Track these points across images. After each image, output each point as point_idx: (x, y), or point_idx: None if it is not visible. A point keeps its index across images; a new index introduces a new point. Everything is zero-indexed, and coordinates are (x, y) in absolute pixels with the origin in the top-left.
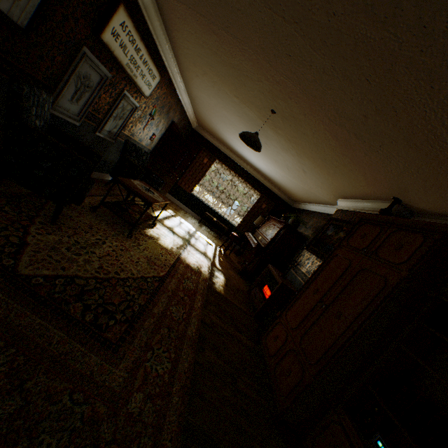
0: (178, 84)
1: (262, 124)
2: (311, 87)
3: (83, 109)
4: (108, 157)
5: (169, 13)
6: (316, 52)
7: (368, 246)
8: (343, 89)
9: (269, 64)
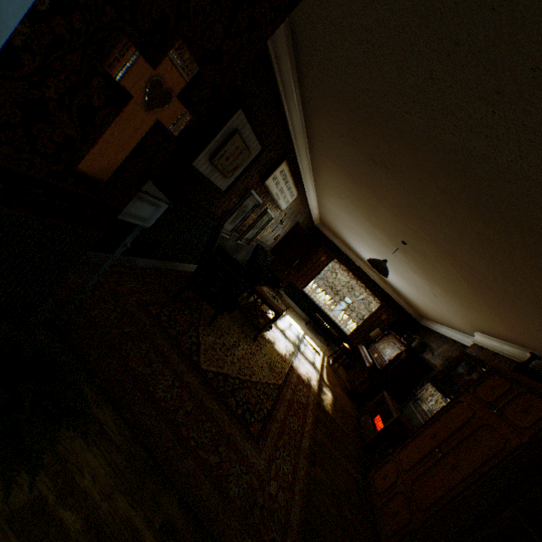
0: (310, 195)
1: (391, 246)
2: (441, 241)
3: (236, 227)
4: (238, 256)
5: (318, 160)
6: (445, 225)
7: (495, 401)
8: (470, 253)
9: (403, 216)
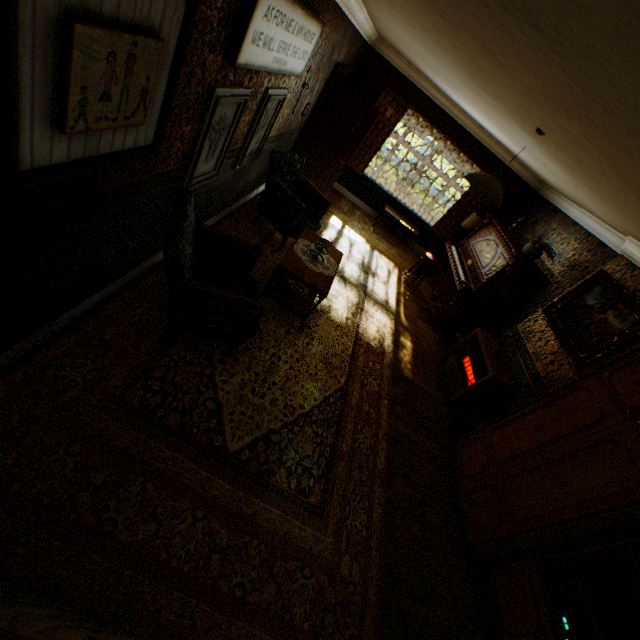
0: (349, 5)
1: (511, 120)
2: (631, 174)
3: (220, 158)
4: (249, 177)
5: None
6: None
7: (639, 408)
8: None
9: (553, 110)
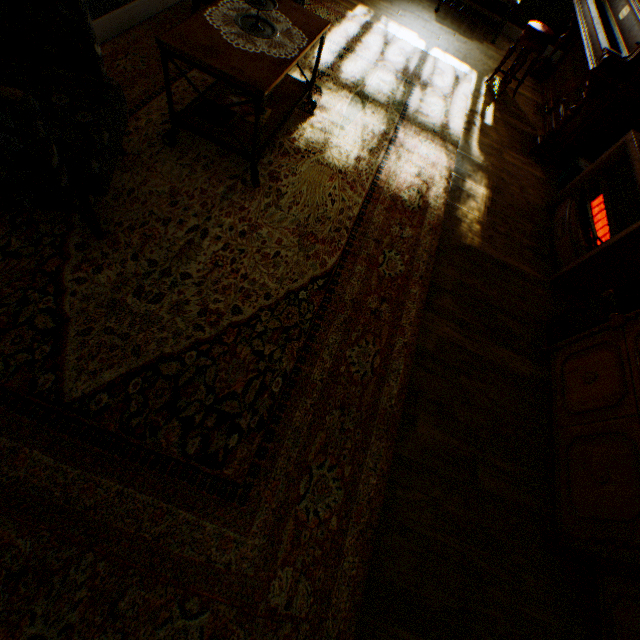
0: None
1: None
2: None
3: None
4: None
5: None
6: None
7: None
8: None
9: None
